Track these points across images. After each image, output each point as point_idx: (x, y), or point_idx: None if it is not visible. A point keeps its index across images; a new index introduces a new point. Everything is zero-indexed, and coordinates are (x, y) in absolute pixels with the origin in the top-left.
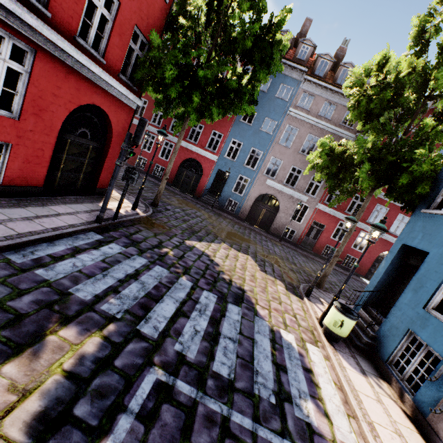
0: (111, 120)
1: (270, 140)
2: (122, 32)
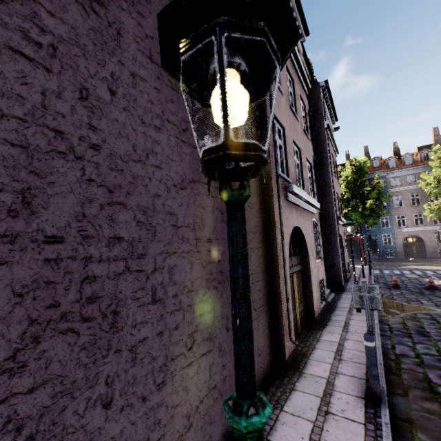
0: None
1: (388, 209)
2: None
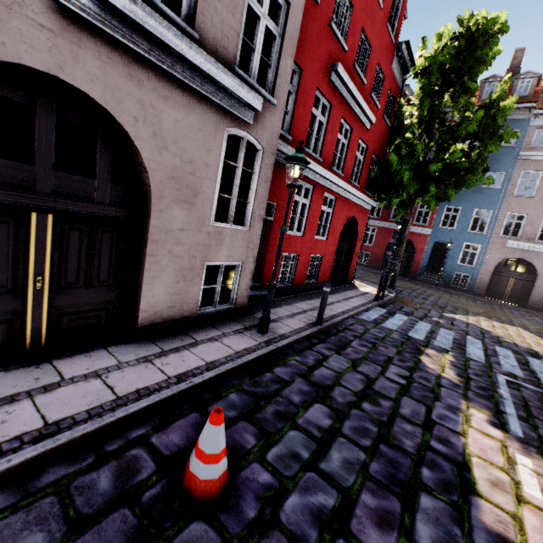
0: (358, 223)
1: (499, 195)
2: (367, 163)
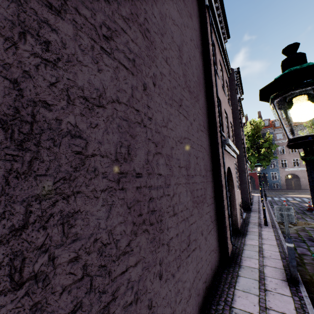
0: None
1: (274, 155)
2: None
